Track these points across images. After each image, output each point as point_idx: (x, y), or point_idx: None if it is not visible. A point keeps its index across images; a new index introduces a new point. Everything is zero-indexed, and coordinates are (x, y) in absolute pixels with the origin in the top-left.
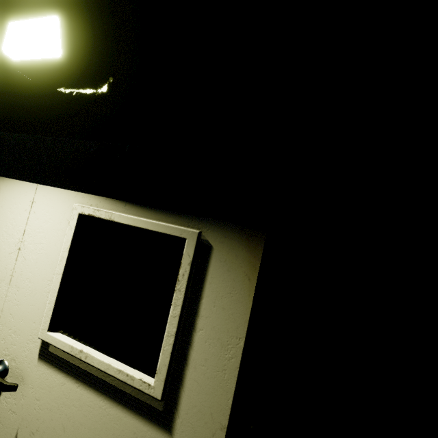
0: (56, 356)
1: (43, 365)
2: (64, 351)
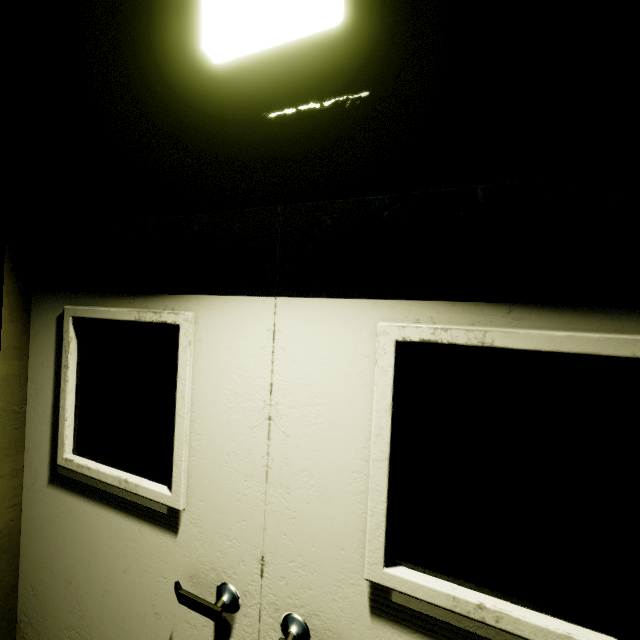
0: (413, 611)
1: (386, 628)
2: (437, 605)
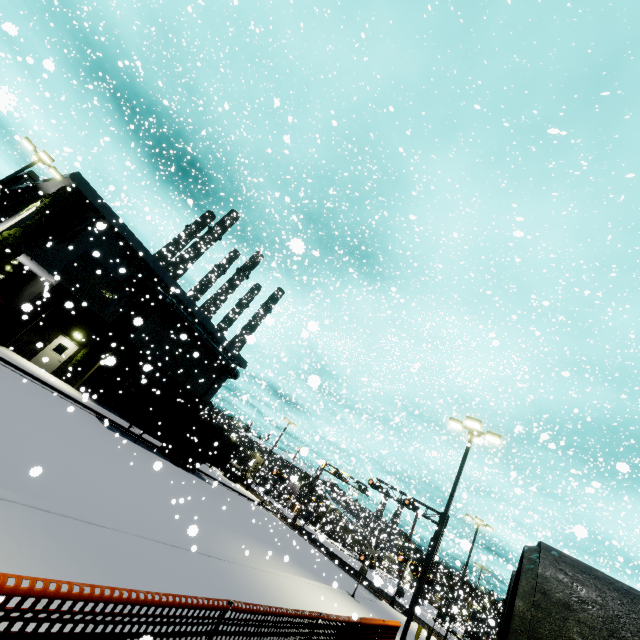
0: None
1: None
2: None
